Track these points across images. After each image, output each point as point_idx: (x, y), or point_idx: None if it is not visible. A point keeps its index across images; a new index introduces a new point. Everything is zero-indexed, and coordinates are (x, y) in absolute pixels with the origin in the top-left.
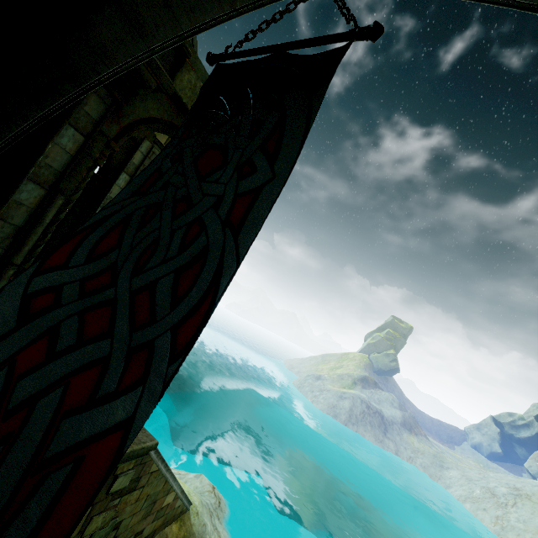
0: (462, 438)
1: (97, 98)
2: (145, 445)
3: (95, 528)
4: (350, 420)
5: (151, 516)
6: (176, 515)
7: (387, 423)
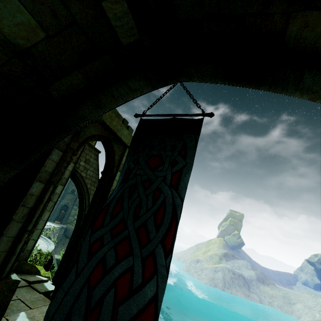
0: (295, 279)
1: None
2: None
3: None
4: (225, 286)
5: None
6: None
7: (248, 281)
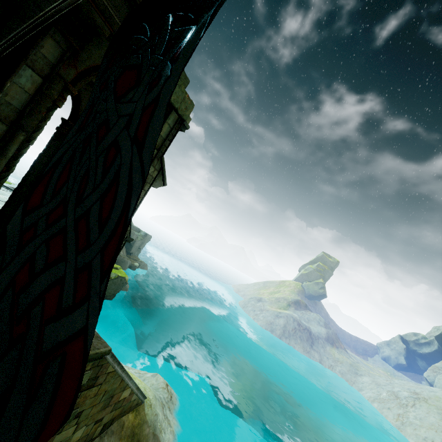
0: (375, 351)
1: (53, 42)
2: (99, 351)
3: None
4: (284, 335)
5: (110, 407)
6: (133, 407)
7: (313, 338)
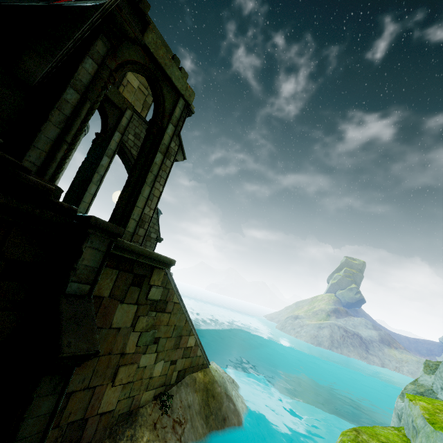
0: (440, 349)
1: (102, 43)
2: (167, 257)
3: (142, 328)
4: (333, 345)
5: (180, 351)
6: (200, 366)
7: (366, 342)
